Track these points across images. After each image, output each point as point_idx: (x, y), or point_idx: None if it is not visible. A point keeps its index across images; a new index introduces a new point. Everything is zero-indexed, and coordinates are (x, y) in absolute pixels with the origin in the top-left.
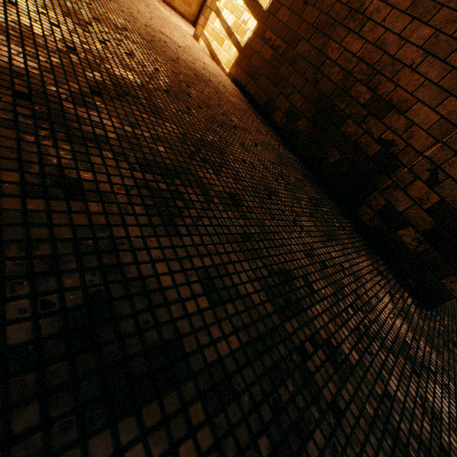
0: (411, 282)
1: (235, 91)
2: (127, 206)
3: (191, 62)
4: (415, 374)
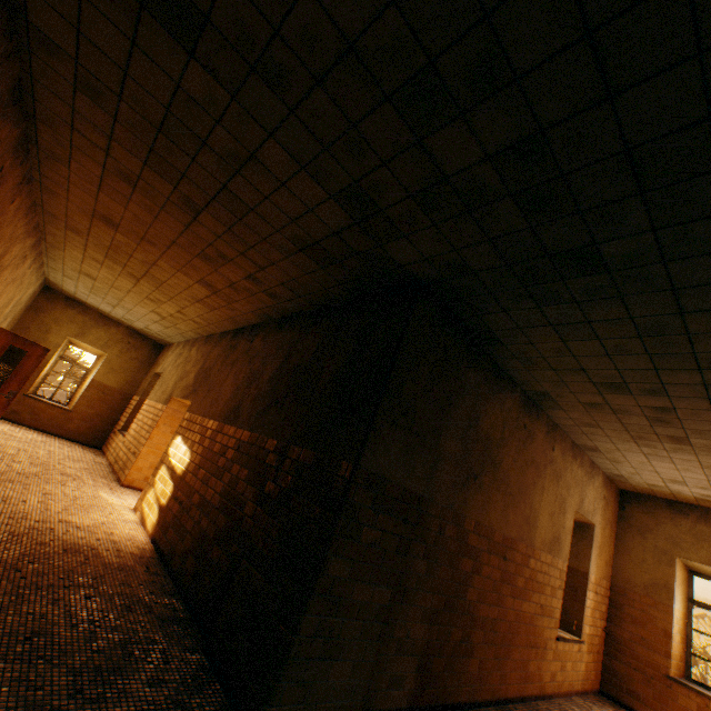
0: (242, 709)
1: (145, 549)
2: None
3: (80, 537)
4: None
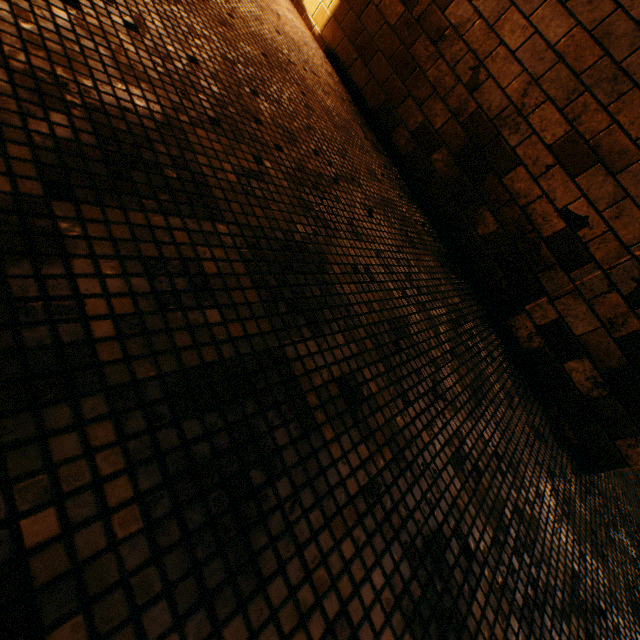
0: (572, 435)
1: (331, 76)
2: (147, 566)
3: (255, 18)
4: (588, 636)
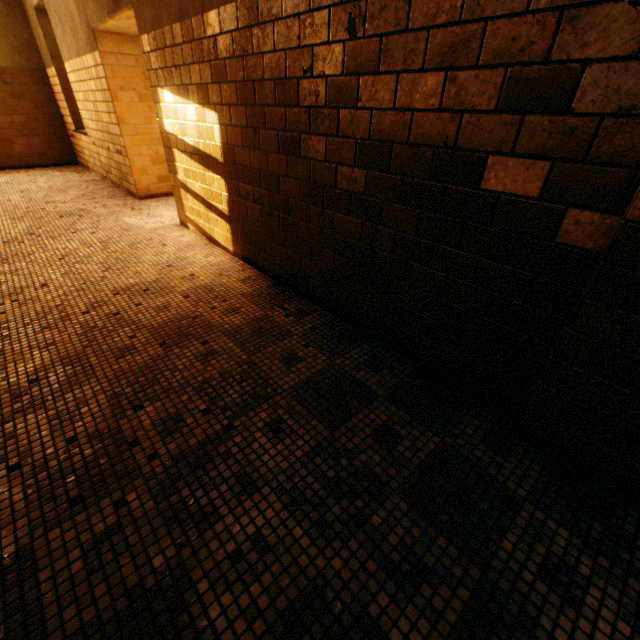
0: None
1: (249, 279)
2: None
3: (162, 308)
4: None
